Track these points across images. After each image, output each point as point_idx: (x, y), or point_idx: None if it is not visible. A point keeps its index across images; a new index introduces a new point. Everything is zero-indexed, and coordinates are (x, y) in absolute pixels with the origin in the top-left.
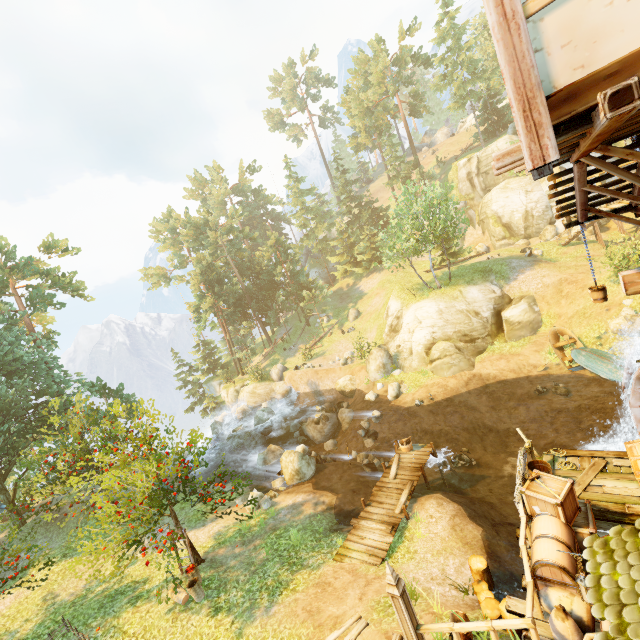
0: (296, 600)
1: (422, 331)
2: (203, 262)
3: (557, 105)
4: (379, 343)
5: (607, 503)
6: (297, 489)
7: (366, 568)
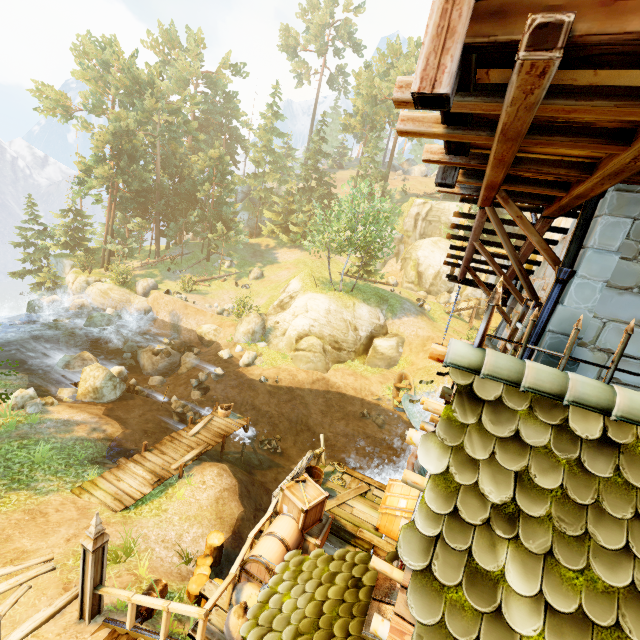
0: None
1: (304, 320)
2: (122, 123)
3: (483, 16)
4: (263, 311)
5: (348, 522)
6: (84, 407)
7: (101, 510)
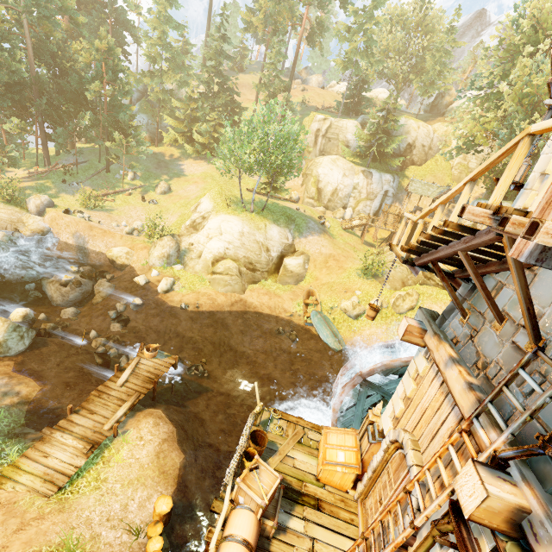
0: None
1: (219, 242)
2: None
3: None
4: (175, 231)
5: (293, 479)
6: None
7: (31, 500)
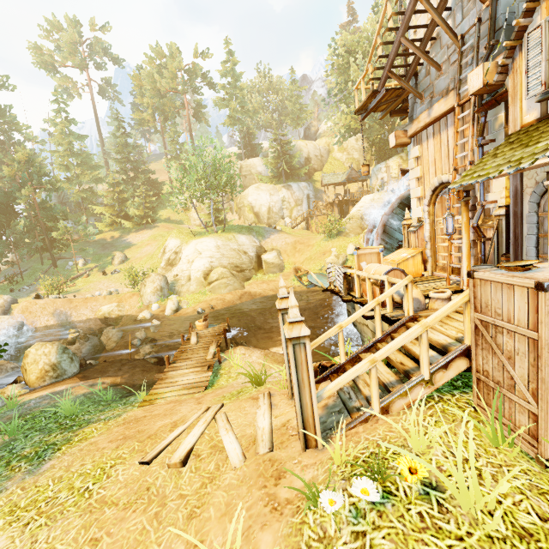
0: (93, 443)
1: (202, 260)
2: None
3: None
4: None
5: None
6: (53, 386)
7: (189, 396)
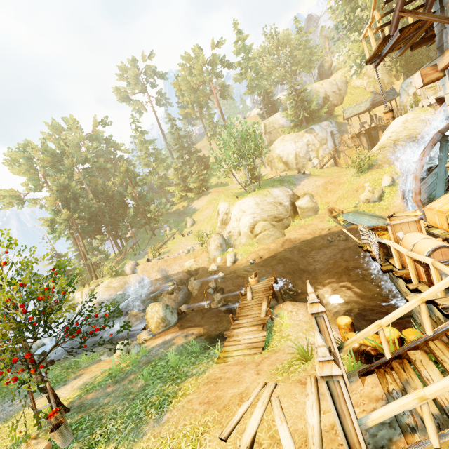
0: (189, 401)
1: (246, 217)
2: (60, 181)
3: None
4: None
5: None
6: (164, 333)
7: (251, 357)
